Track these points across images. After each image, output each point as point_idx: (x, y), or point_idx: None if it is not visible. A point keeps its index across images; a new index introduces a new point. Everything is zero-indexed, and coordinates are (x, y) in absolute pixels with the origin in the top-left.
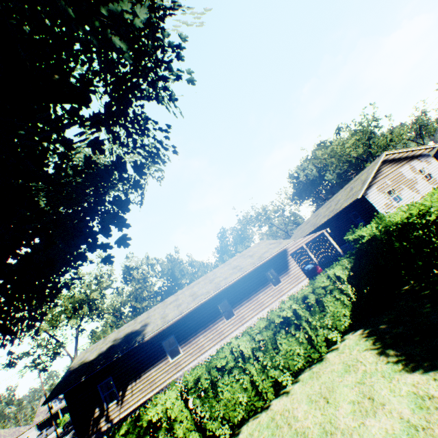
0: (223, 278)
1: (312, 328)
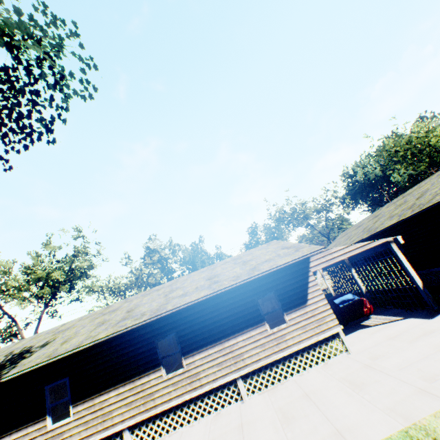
0: (181, 294)
1: None
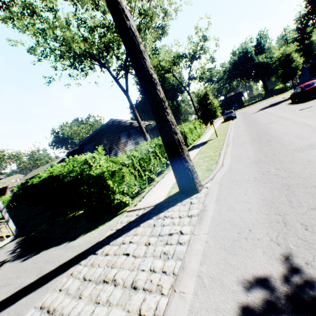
0: None
1: None
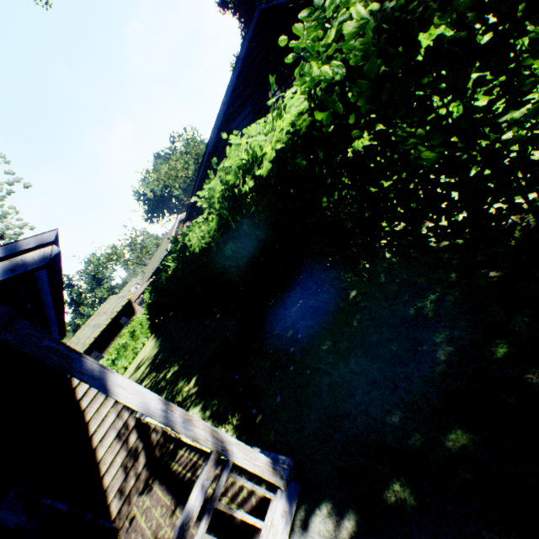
0: (88, 338)
1: (136, 341)
